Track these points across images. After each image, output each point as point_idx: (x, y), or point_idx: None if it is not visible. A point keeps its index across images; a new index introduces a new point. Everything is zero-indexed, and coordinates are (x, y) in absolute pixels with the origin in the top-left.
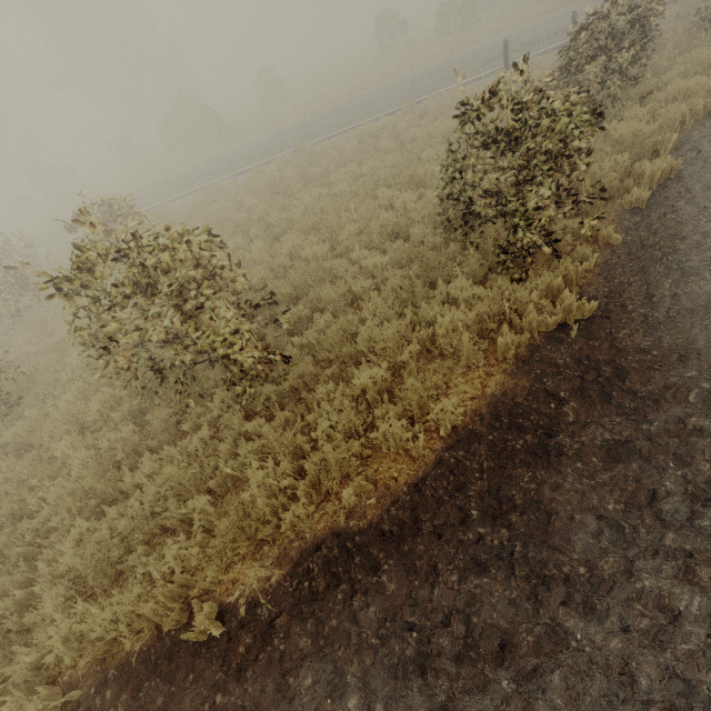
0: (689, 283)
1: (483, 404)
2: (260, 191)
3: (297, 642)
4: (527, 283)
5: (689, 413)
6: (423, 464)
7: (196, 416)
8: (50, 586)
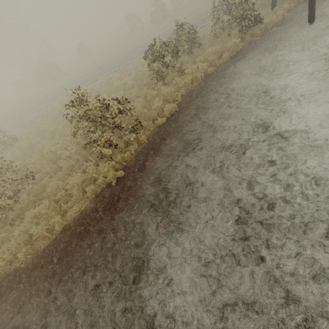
0: (155, 160)
1: (78, 214)
2: (57, 112)
3: None
4: (103, 164)
5: (126, 215)
6: (50, 240)
7: None
8: None
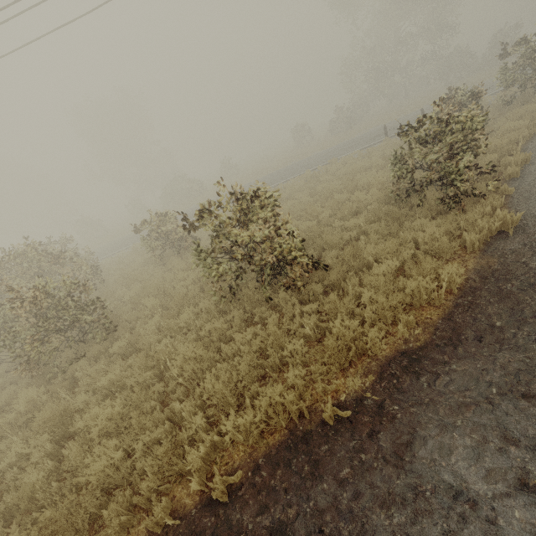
0: None
1: (470, 274)
2: None
3: (406, 412)
4: (468, 212)
5: None
6: (446, 308)
7: (259, 314)
8: (192, 415)
